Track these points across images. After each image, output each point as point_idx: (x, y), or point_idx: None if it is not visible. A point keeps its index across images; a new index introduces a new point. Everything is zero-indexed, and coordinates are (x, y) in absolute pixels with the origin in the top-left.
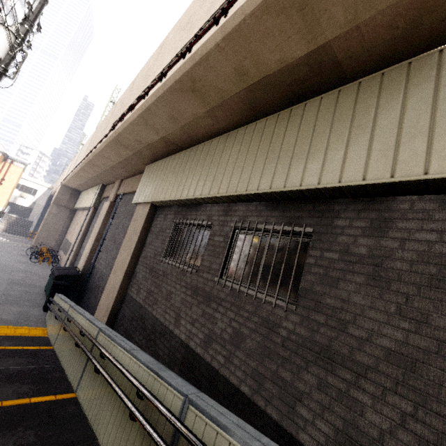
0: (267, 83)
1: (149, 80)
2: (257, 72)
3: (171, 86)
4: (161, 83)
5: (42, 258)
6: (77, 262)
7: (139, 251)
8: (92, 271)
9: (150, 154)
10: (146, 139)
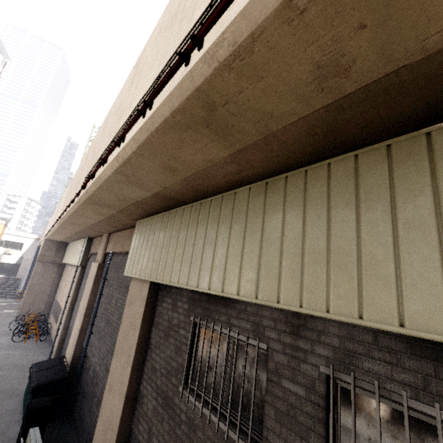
0: (392, 86)
1: (124, 115)
2: (377, 61)
3: (165, 121)
4: (144, 119)
5: (27, 335)
6: (67, 339)
7: (141, 356)
8: (84, 362)
9: (140, 210)
10: (132, 196)
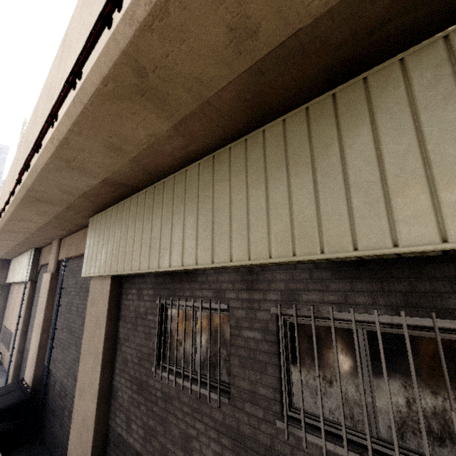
0: (296, 49)
1: (55, 95)
2: (278, 24)
3: (97, 90)
4: (75, 91)
5: None
6: (25, 363)
7: (111, 352)
8: (47, 380)
9: (91, 204)
10: (77, 186)
